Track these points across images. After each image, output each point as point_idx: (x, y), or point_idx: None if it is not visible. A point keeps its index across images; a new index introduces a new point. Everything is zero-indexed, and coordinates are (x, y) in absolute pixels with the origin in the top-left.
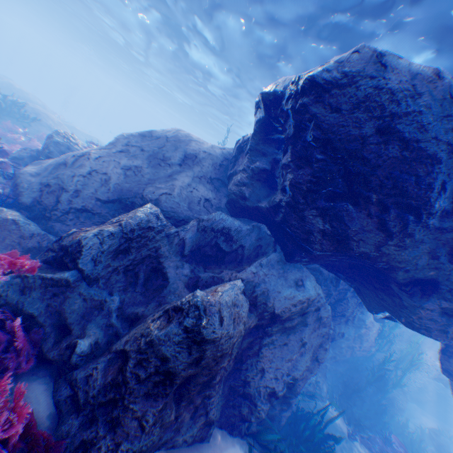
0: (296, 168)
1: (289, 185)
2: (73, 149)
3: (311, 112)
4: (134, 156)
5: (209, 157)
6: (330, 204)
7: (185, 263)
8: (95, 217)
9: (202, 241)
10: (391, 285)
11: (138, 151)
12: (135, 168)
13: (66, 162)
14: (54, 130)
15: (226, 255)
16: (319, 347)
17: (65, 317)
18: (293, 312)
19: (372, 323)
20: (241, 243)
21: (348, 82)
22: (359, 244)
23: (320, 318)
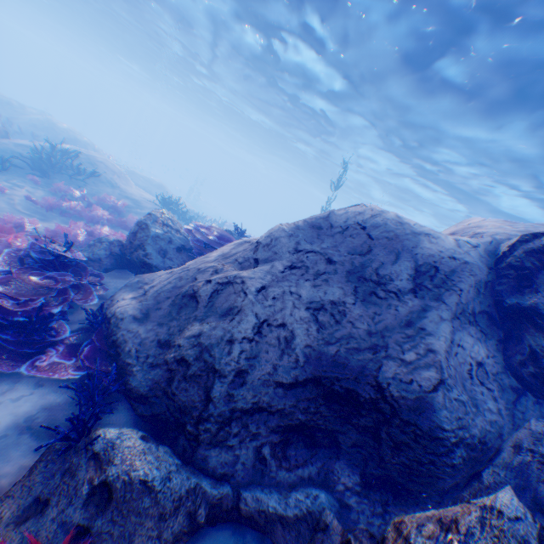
0: None
1: None
2: (175, 239)
3: None
4: (317, 274)
5: (467, 271)
6: None
7: None
8: (272, 417)
9: None
10: None
11: (321, 263)
12: (330, 304)
13: (193, 291)
14: (115, 185)
15: None
16: None
17: None
18: None
19: None
20: None
21: None
22: None
23: None
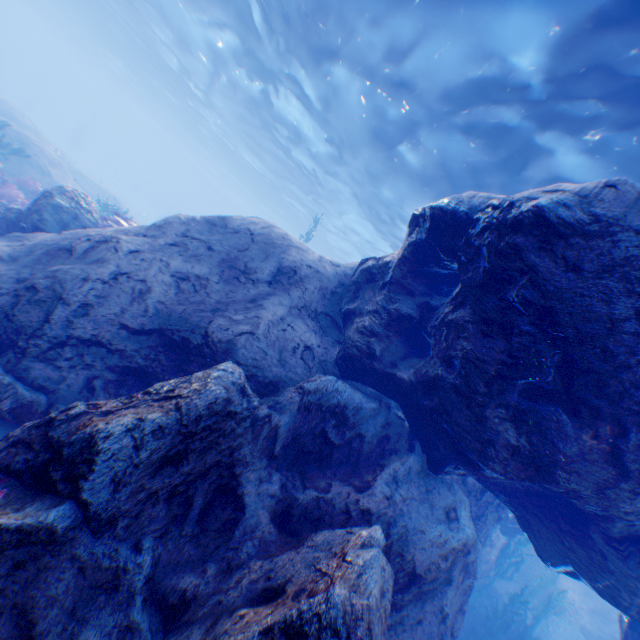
0: (480, 335)
1: (464, 359)
2: (84, 219)
3: (529, 262)
4: (194, 255)
5: (317, 277)
6: (527, 403)
7: (273, 472)
8: (112, 355)
9: (301, 426)
10: (592, 534)
11: (202, 249)
12: (195, 277)
13: (71, 247)
14: (47, 173)
15: (334, 452)
16: (458, 612)
17: (33, 619)
18: (441, 569)
19: (498, 536)
20: (361, 431)
21: (601, 231)
22: (570, 477)
23: (466, 566)
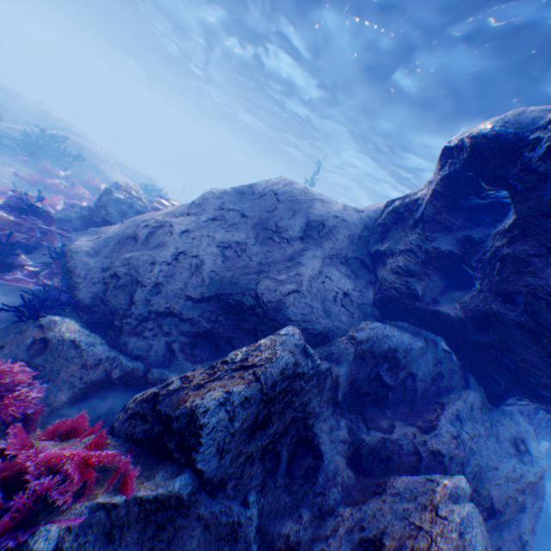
0: (550, 269)
1: (530, 296)
2: (136, 206)
3: None
4: (232, 224)
5: (344, 226)
6: None
7: (340, 419)
8: (182, 322)
9: (356, 372)
10: None
11: (237, 217)
12: (236, 244)
13: (135, 234)
14: (101, 171)
15: (389, 392)
16: (529, 532)
17: None
18: (518, 502)
19: (541, 443)
20: (412, 370)
21: None
22: None
23: (535, 491)
